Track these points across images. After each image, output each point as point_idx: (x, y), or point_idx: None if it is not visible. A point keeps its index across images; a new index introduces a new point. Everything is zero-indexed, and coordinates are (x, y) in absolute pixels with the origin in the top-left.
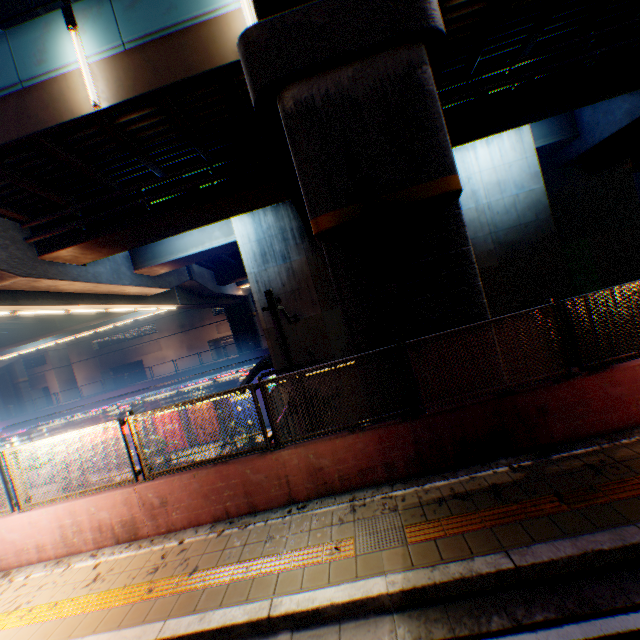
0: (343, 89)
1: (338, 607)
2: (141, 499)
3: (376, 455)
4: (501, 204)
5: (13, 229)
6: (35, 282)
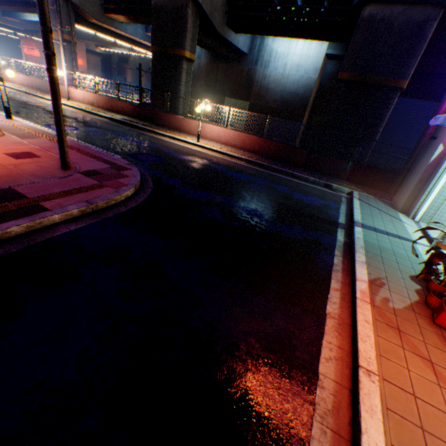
0: (166, 5)
1: (104, 116)
2: (96, 99)
3: (133, 111)
4: (293, 78)
5: None
6: (102, 25)
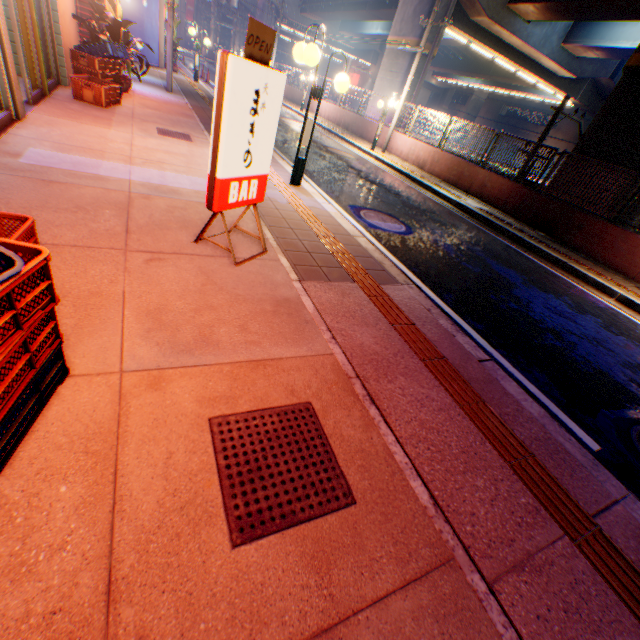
0: None
1: (443, 196)
2: (432, 156)
3: (504, 196)
4: None
5: None
6: (490, 26)
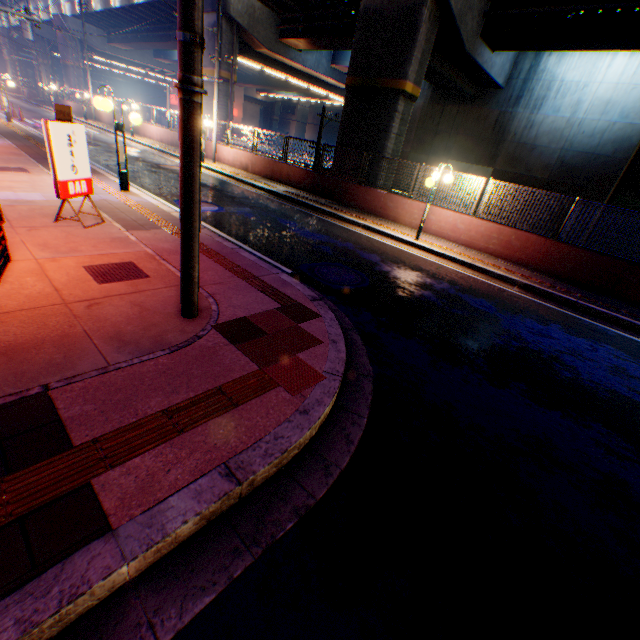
0: (383, 8)
1: (260, 188)
2: (251, 160)
3: (303, 181)
4: (593, 126)
5: (273, 19)
6: (273, 56)
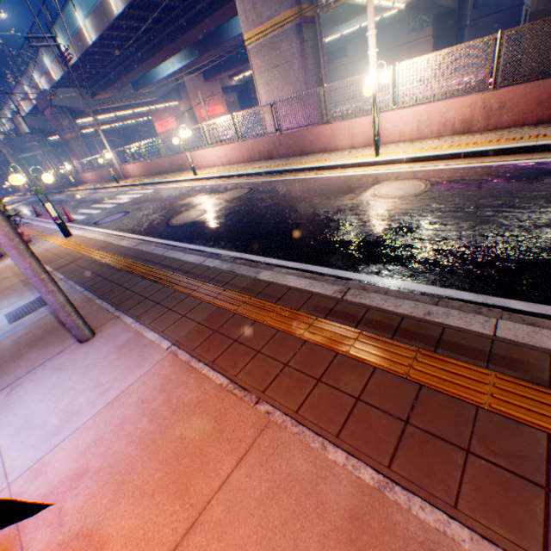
0: None
1: None
2: (482, 105)
3: None
4: None
5: None
6: None
